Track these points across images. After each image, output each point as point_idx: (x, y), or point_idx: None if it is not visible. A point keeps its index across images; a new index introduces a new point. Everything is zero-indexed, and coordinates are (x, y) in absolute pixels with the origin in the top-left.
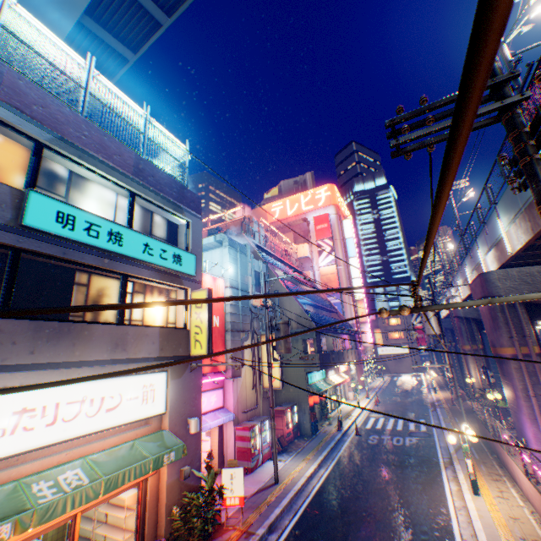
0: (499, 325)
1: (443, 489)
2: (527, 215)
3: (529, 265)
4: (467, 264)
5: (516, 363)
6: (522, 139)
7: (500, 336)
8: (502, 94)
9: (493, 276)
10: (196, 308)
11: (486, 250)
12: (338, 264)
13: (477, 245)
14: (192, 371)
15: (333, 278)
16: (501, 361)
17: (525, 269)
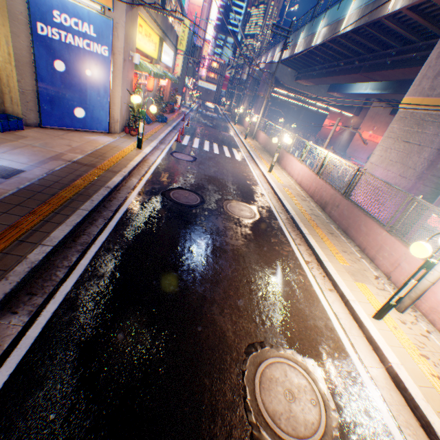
0: (265, 85)
1: (227, 125)
2: (292, 49)
3: (286, 66)
4: (271, 52)
5: (261, 100)
6: (284, 46)
7: (263, 89)
8: (288, 34)
9: (274, 65)
10: (183, 29)
11: (279, 52)
12: (205, 0)
13: (278, 47)
14: (176, 56)
15: (198, 12)
16: (258, 98)
17: (283, 67)
